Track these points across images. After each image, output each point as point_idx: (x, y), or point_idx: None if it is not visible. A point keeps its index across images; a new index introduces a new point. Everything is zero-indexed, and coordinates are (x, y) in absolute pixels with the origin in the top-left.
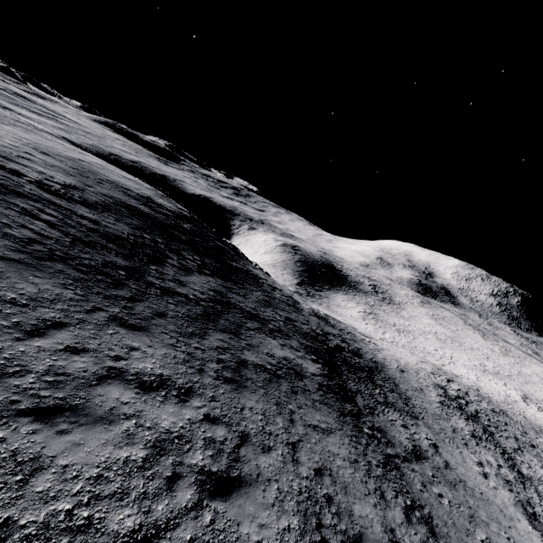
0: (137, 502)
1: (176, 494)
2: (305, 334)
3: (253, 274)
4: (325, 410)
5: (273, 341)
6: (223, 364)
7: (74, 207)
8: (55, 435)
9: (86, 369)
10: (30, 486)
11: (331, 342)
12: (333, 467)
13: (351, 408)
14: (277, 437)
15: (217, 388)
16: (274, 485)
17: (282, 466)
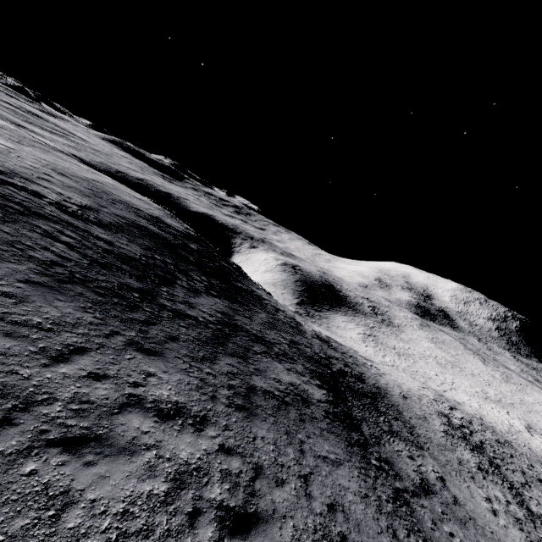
0: (161, 540)
1: (198, 531)
2: (309, 358)
3: (257, 295)
4: (333, 439)
5: (279, 365)
6: (234, 390)
7: (90, 228)
8: (82, 467)
9: (108, 396)
10: (62, 522)
11: (334, 366)
12: (344, 503)
13: (358, 437)
14: (289, 469)
15: (230, 416)
16: (290, 522)
17: (296, 501)
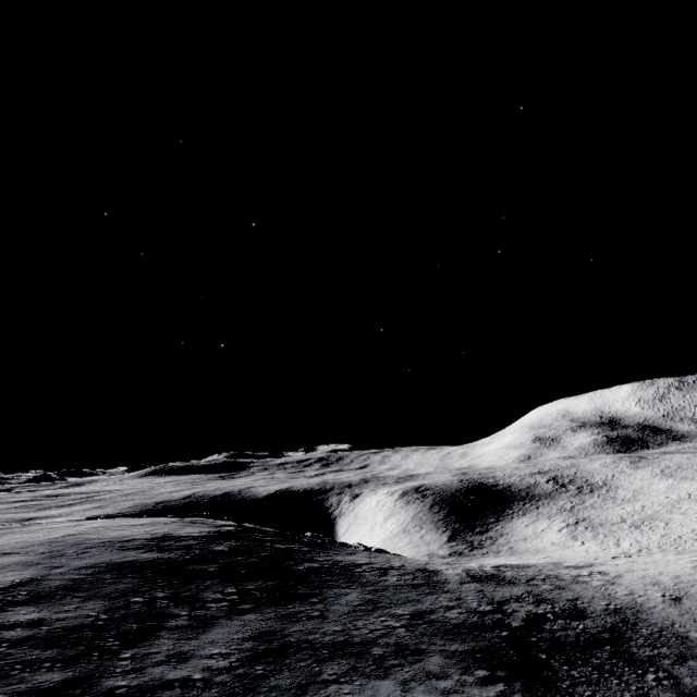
0: None
1: None
2: (457, 628)
3: (343, 565)
4: None
5: (383, 683)
6: None
7: (5, 616)
8: None
9: None
10: None
11: (514, 616)
12: None
13: None
14: None
15: None
16: None
17: None
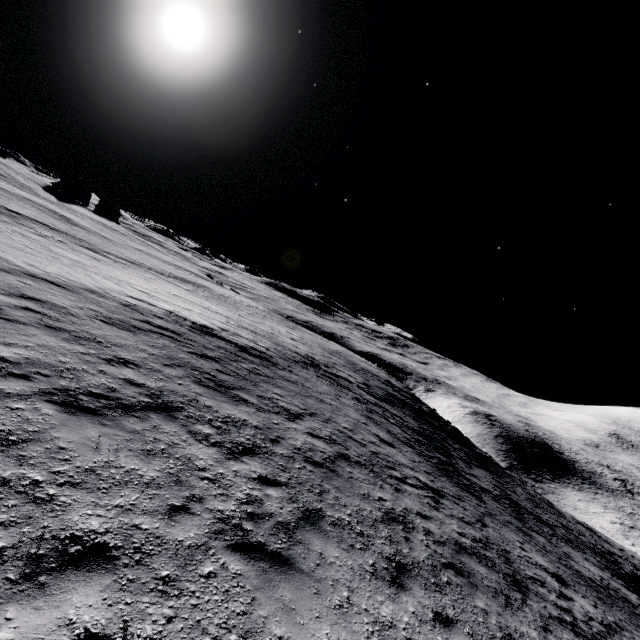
0: None
1: None
2: (592, 549)
3: (496, 463)
4: None
5: (575, 553)
6: (569, 570)
7: (385, 406)
8: (557, 598)
9: (521, 554)
10: (580, 625)
11: (623, 566)
12: None
13: None
14: None
15: (587, 592)
16: None
17: None
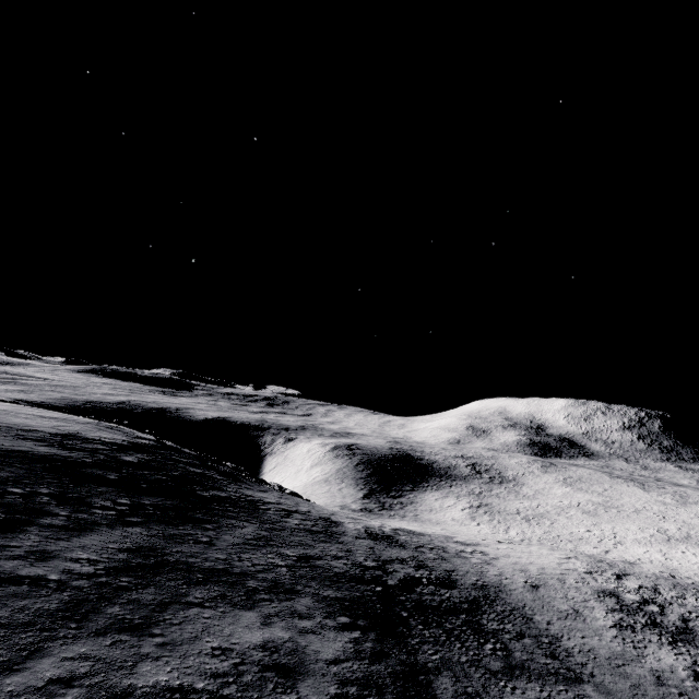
0: None
1: None
2: (336, 577)
3: (250, 500)
4: None
5: (246, 614)
6: None
7: None
8: None
9: None
10: None
11: (393, 575)
12: None
13: None
14: None
15: None
16: None
17: None
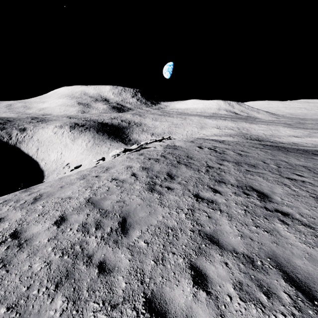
0: None
1: None
2: None
3: None
4: None
5: None
6: None
7: None
8: None
9: None
10: None
11: None
12: None
13: None
14: None
15: None
16: None
17: None
